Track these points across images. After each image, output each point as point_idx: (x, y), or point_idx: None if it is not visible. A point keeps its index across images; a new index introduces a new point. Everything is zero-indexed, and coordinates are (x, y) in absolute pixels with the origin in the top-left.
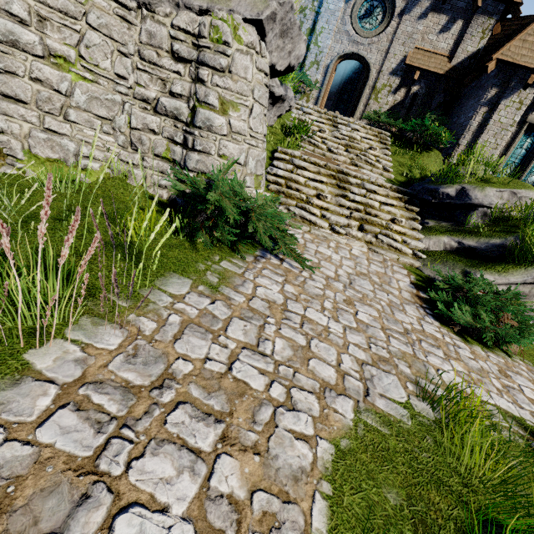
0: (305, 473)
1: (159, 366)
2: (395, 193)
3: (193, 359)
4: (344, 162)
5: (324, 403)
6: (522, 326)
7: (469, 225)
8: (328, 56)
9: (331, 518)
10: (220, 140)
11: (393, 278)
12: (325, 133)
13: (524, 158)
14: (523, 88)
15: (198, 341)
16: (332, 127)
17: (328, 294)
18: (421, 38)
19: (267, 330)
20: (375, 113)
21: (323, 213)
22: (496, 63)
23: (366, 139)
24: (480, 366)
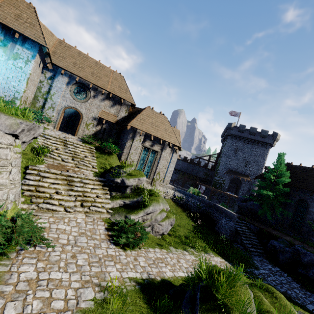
0: None
1: None
2: (98, 182)
3: None
4: (72, 166)
5: None
6: (142, 235)
7: (127, 193)
8: (59, 105)
9: None
10: None
11: (97, 229)
12: (60, 150)
13: (145, 157)
14: (140, 135)
15: None
16: (64, 146)
17: (62, 256)
18: (104, 107)
19: (28, 299)
20: (87, 135)
21: (60, 203)
22: (130, 126)
23: (83, 152)
24: (127, 261)
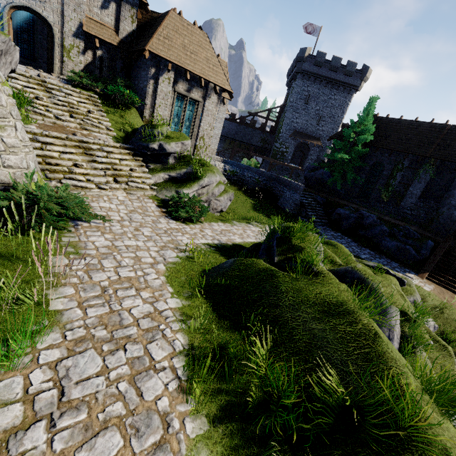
0: (162, 284)
1: (97, 287)
2: (125, 151)
3: (105, 280)
4: (75, 128)
5: (155, 268)
6: (202, 209)
7: (170, 164)
8: None
9: (173, 288)
10: (1, 155)
11: (147, 206)
12: (44, 99)
13: (181, 112)
14: (168, 71)
15: (99, 275)
16: (46, 92)
17: (126, 230)
18: (89, 9)
19: (118, 258)
20: (75, 73)
21: (87, 178)
22: (149, 53)
23: (83, 104)
24: (194, 232)
